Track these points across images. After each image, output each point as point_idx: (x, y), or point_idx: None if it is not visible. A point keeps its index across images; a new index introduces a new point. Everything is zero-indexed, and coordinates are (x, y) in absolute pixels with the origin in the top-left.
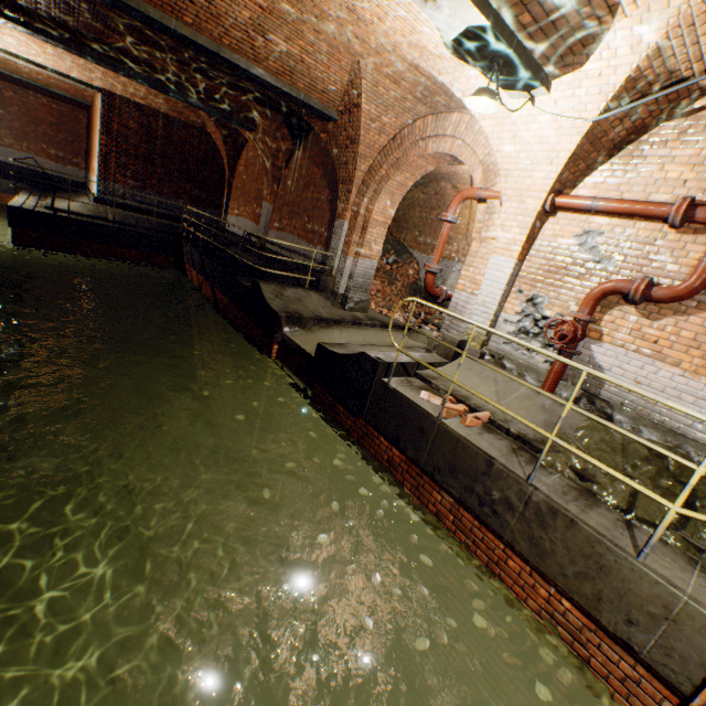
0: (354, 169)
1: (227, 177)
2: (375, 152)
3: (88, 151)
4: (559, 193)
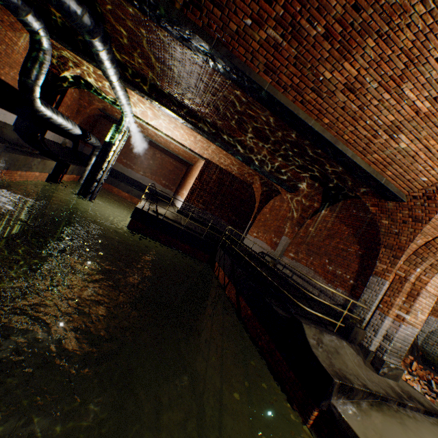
0: (409, 240)
1: (255, 212)
2: (437, 232)
3: (181, 184)
4: None
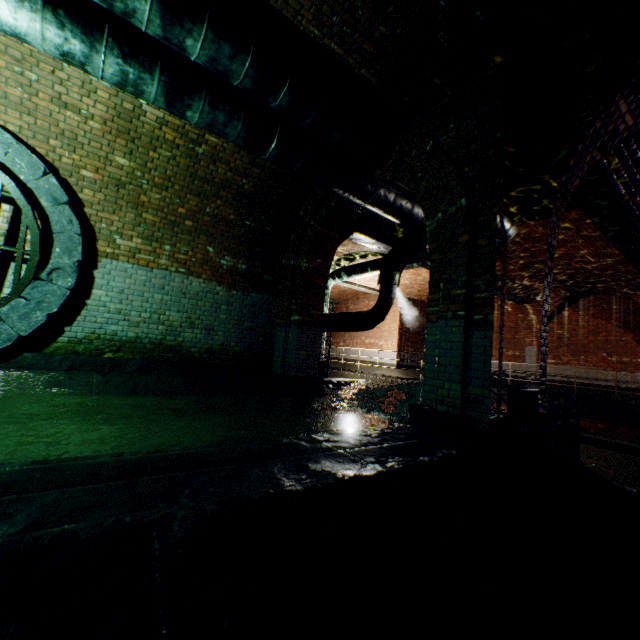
0: None
1: None
2: None
3: None
4: None
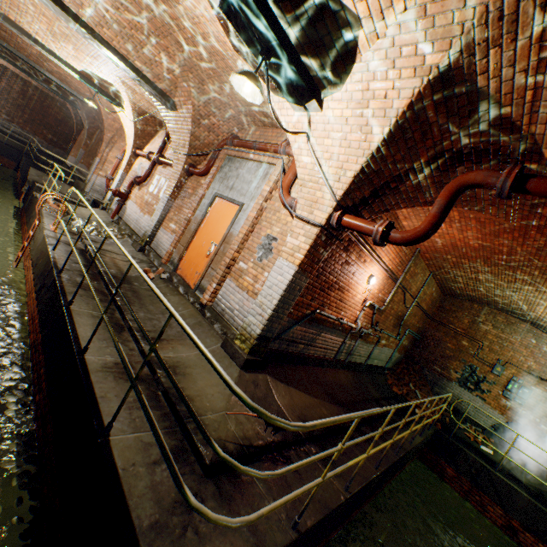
0: (105, 134)
1: (75, 134)
2: (115, 130)
3: None
4: (140, 150)
